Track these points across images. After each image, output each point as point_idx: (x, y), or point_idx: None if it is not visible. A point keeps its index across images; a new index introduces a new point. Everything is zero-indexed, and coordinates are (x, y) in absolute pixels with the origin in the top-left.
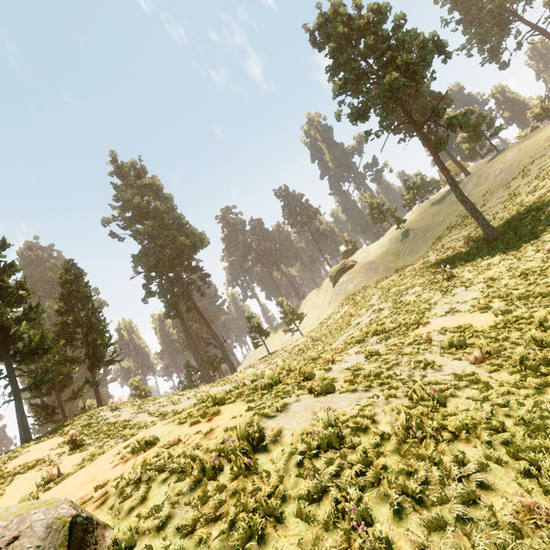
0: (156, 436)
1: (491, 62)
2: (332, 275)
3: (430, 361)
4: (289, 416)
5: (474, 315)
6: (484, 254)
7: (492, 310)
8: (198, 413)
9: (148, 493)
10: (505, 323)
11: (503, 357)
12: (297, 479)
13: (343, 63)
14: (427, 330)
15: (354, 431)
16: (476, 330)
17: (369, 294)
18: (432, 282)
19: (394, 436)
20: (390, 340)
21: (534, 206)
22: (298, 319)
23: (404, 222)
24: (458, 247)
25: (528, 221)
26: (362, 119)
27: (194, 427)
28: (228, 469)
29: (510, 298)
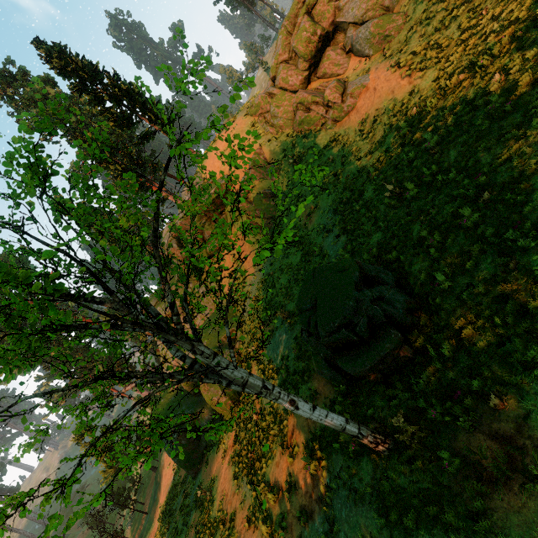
0: None
1: None
2: None
3: None
4: None
5: None
6: None
7: None
8: None
9: None
10: None
11: None
12: None
13: None
14: None
15: None
16: None
17: None
18: None
19: None
20: None
21: None
22: None
23: (267, 63)
24: None
25: None
26: None
27: None
28: None
29: None
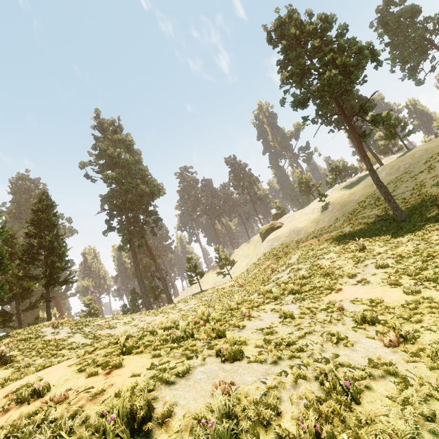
0: (48, 385)
1: (410, 78)
2: (262, 232)
3: (342, 335)
4: (188, 386)
5: (384, 289)
6: (393, 232)
7: (403, 287)
8: (103, 360)
9: None
10: (416, 303)
11: (418, 343)
12: None
13: (291, 58)
14: (339, 297)
15: (253, 427)
16: (387, 305)
17: (291, 252)
18: (346, 251)
19: None
20: (304, 302)
21: (438, 197)
22: (230, 264)
23: (326, 196)
24: (369, 223)
25: (433, 209)
26: (302, 107)
27: (90, 380)
28: None
29: (419, 277)
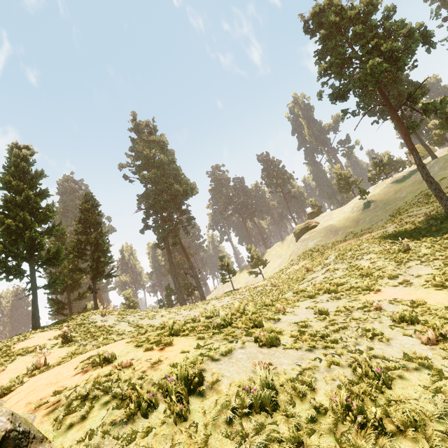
0: (114, 354)
1: None
2: (296, 231)
3: (378, 331)
4: (231, 362)
5: (428, 291)
6: (443, 233)
7: None
8: (155, 340)
9: (89, 413)
10: None
11: None
12: (223, 438)
13: (330, 48)
14: (378, 297)
15: (290, 396)
16: (429, 307)
17: (327, 253)
18: (388, 252)
19: (330, 413)
20: (340, 301)
21: None
22: (262, 264)
23: (367, 194)
24: (417, 223)
25: None
26: (341, 99)
27: (147, 353)
28: (162, 407)
29: None
